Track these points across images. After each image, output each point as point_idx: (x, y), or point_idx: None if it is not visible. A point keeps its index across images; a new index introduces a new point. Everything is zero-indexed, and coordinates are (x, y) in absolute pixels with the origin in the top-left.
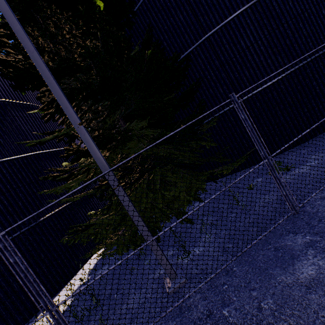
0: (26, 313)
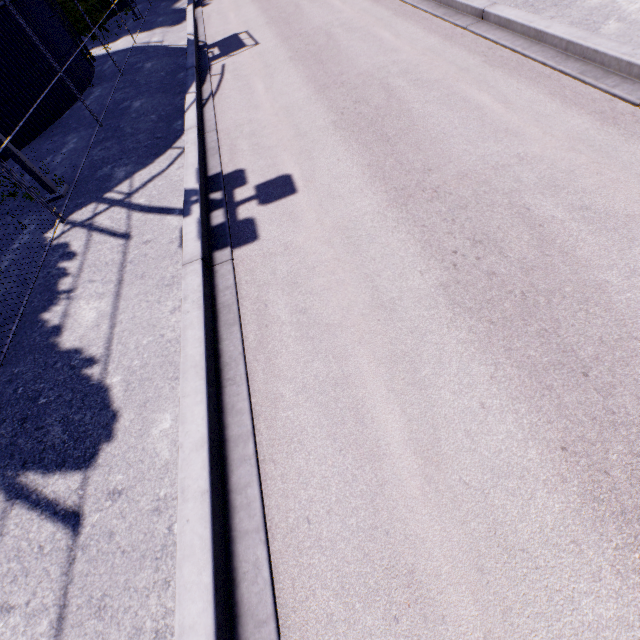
0: None
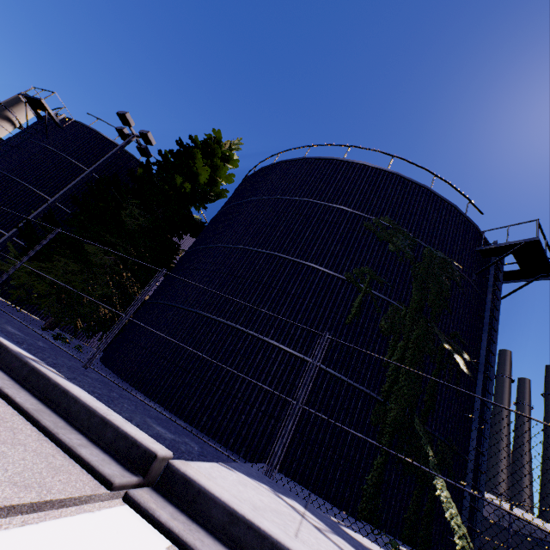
0: None
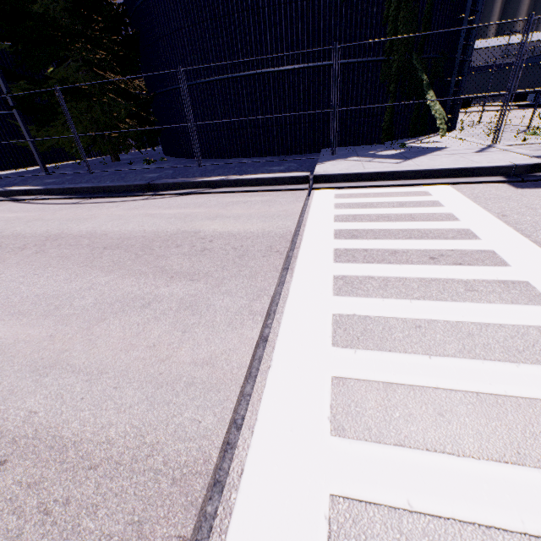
0: (18, 164)
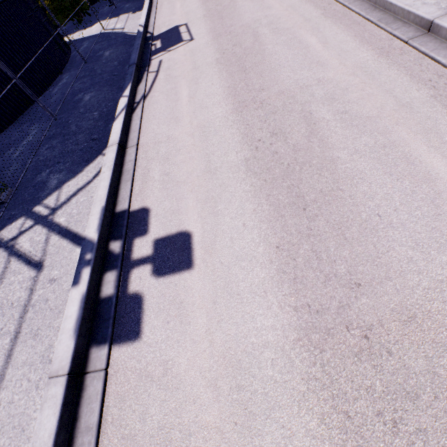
0: None
